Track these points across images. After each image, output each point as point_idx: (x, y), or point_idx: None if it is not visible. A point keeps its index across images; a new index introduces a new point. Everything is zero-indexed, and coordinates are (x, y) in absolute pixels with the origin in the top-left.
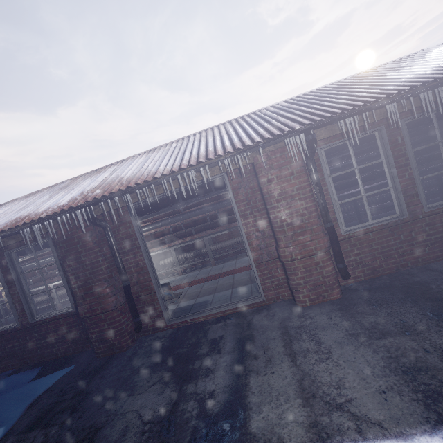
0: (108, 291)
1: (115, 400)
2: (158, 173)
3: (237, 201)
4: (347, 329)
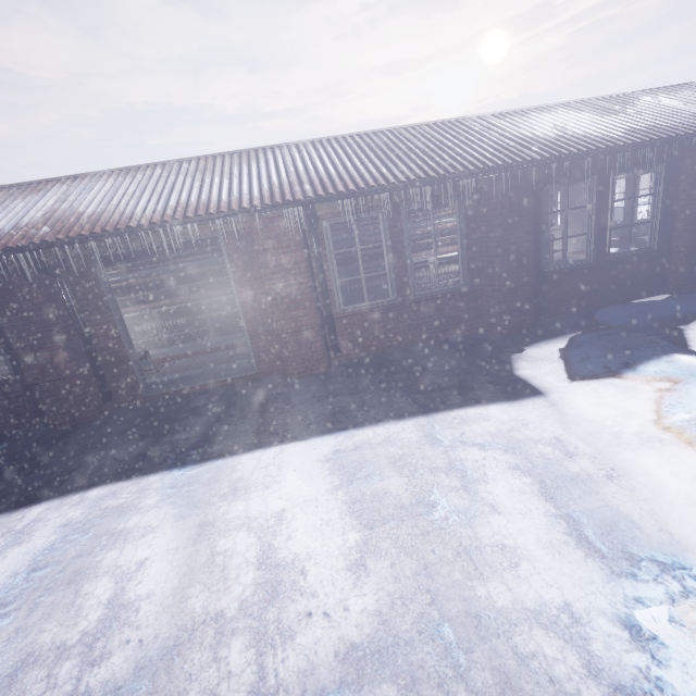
0: (66, 355)
1: (87, 454)
2: (134, 220)
3: (233, 265)
4: (315, 393)
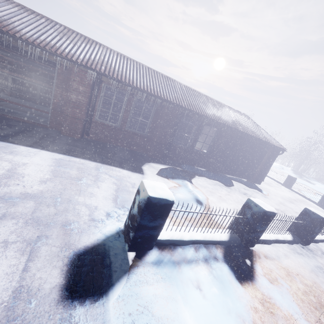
0: None
1: None
2: (19, 34)
3: (58, 78)
4: (68, 142)
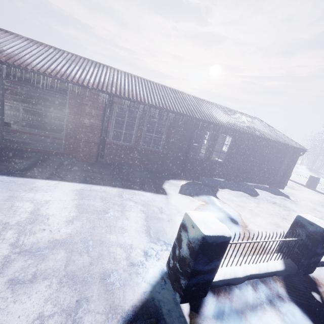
0: None
1: None
2: (30, 66)
3: (70, 104)
4: (85, 168)
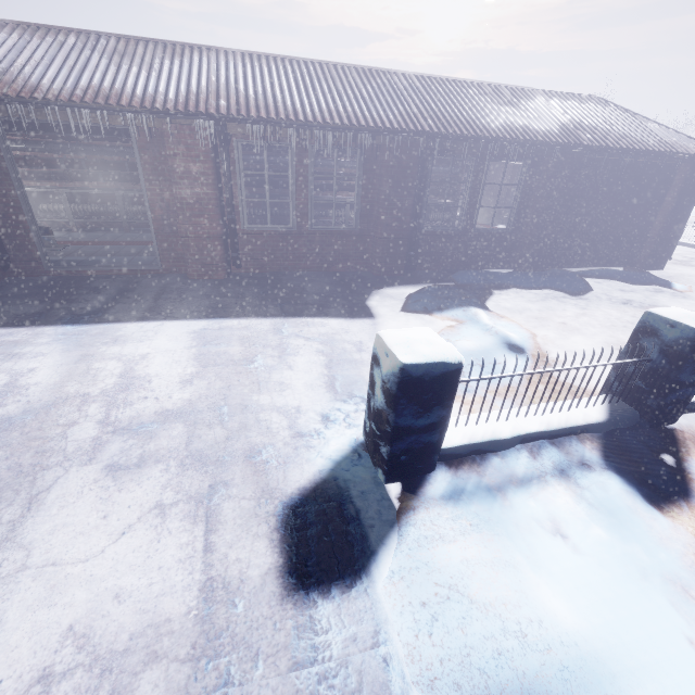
0: None
1: None
2: (40, 92)
3: (144, 162)
4: (207, 292)
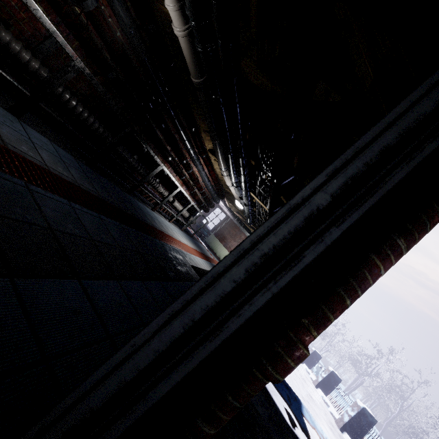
0: None
1: None
2: None
3: None
4: None
